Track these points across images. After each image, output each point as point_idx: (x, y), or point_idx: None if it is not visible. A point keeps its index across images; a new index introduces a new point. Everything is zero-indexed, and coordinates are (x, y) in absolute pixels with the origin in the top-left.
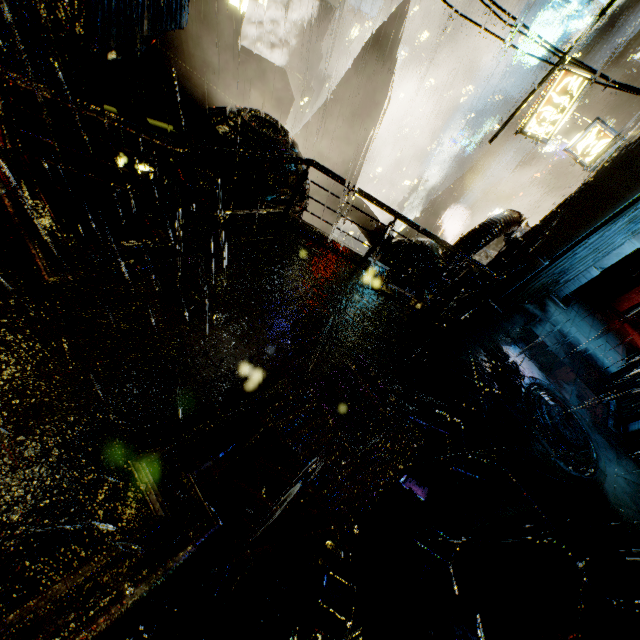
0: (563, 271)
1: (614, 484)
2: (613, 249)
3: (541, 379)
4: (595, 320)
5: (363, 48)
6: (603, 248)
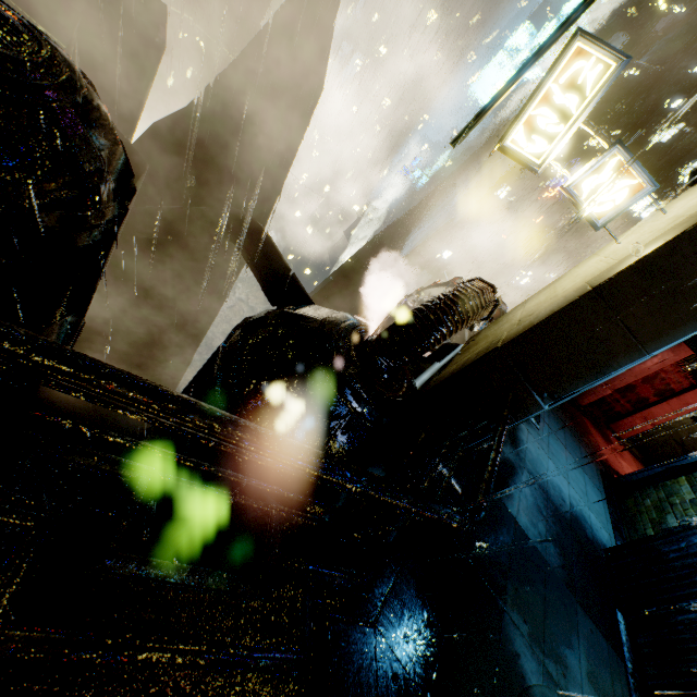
0: None
1: None
2: None
3: (536, 681)
4: (566, 432)
5: (286, 2)
6: None
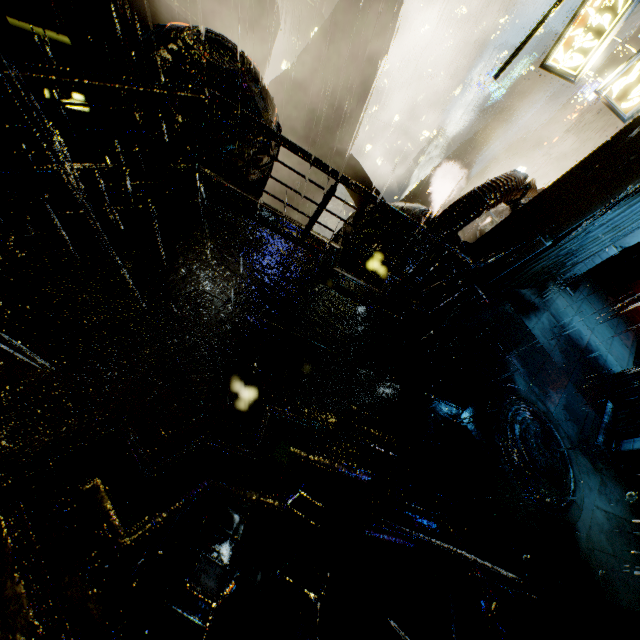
0: (571, 252)
1: (590, 521)
2: (638, 227)
3: (522, 387)
4: (606, 306)
5: None
6: (625, 225)
